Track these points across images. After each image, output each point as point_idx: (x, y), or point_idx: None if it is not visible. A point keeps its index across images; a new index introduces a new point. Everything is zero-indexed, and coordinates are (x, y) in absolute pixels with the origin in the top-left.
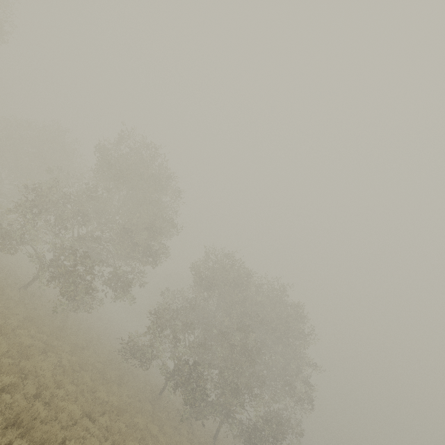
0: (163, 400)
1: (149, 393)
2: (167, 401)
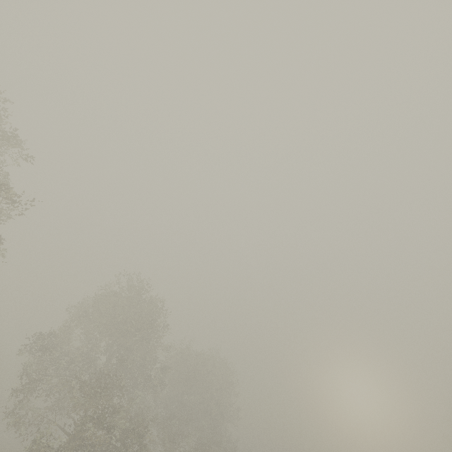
0: None
1: None
2: None
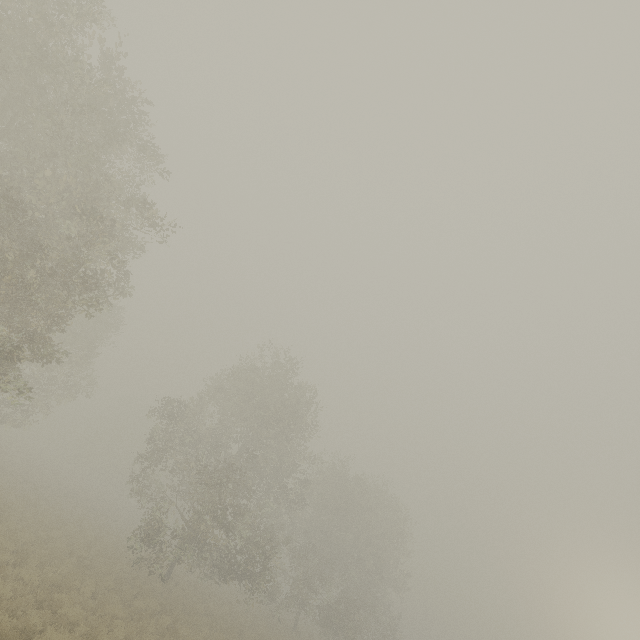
0: (299, 633)
1: (295, 635)
2: (300, 631)
